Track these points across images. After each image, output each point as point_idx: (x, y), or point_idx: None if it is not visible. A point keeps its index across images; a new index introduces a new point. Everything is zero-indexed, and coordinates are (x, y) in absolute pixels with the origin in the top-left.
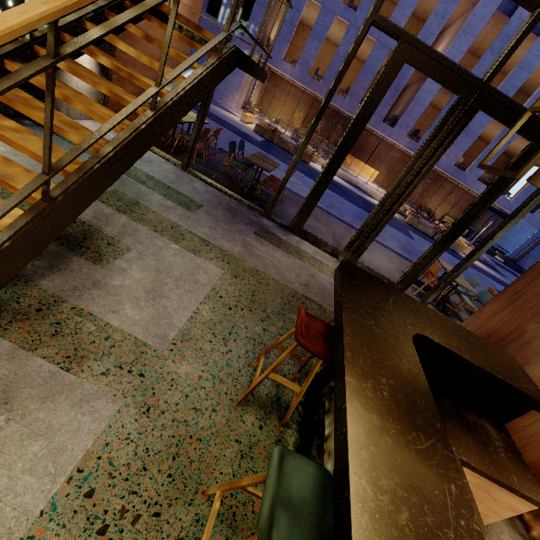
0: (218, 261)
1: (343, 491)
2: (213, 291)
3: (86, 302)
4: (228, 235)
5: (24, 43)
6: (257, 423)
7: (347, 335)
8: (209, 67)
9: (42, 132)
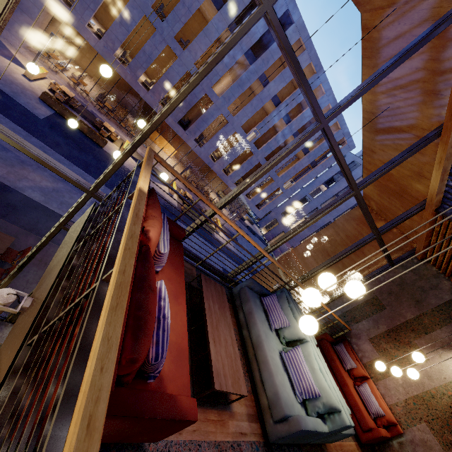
0: None
1: None
2: None
3: None
4: None
5: None
6: None
7: None
8: None
9: None
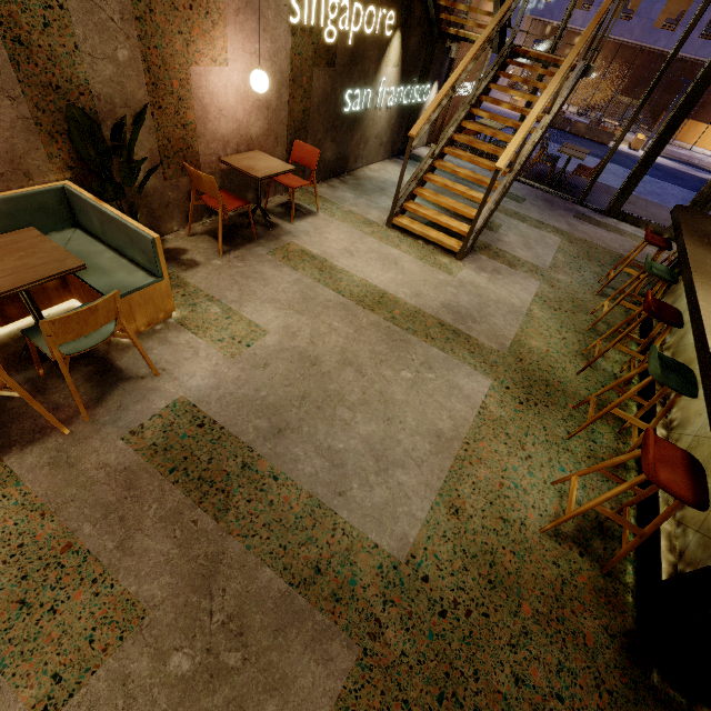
0: (555, 233)
1: (682, 250)
2: (560, 249)
3: (500, 247)
4: (553, 218)
5: (468, 109)
6: (611, 303)
7: (682, 226)
8: (569, 89)
9: (413, 163)
